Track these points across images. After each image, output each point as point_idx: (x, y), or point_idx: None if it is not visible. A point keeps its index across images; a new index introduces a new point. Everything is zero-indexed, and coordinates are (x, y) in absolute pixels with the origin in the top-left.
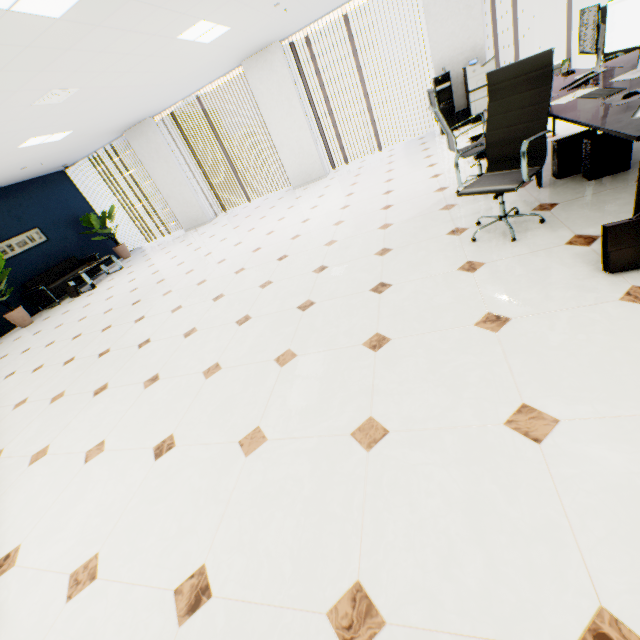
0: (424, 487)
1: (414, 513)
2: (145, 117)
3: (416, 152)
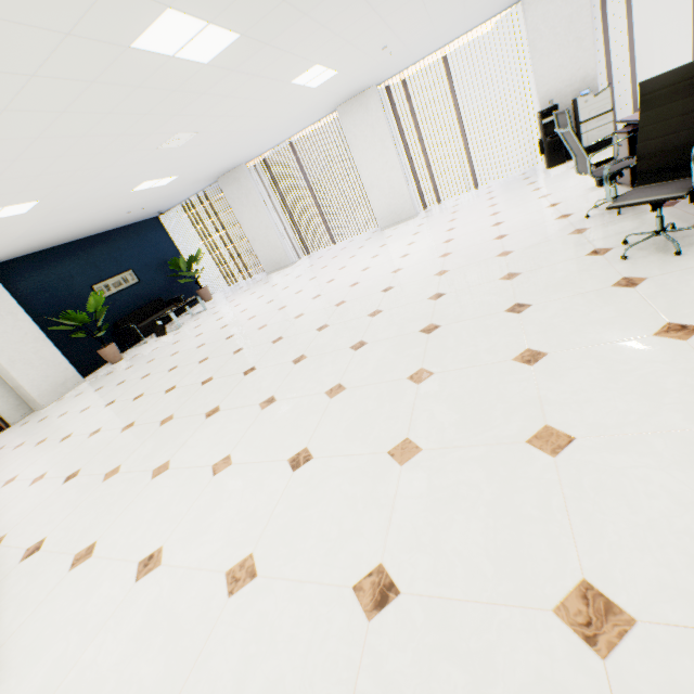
0: (641, 489)
1: (637, 514)
2: (239, 164)
3: (520, 186)
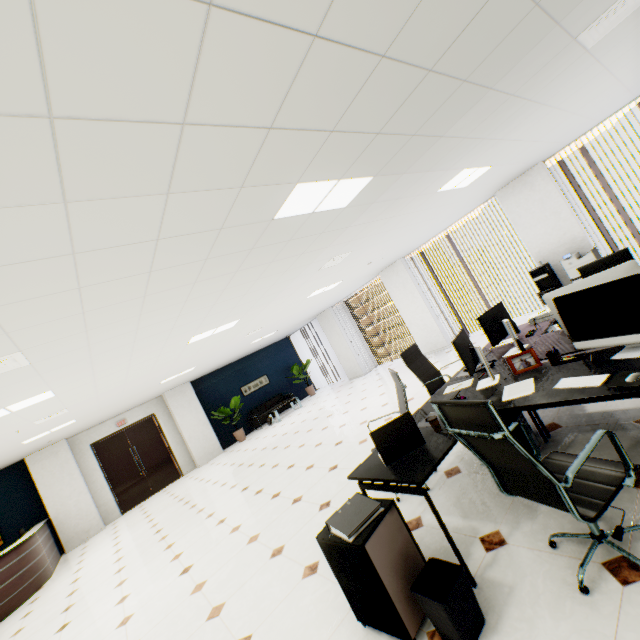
0: None
1: None
2: (325, 309)
3: None
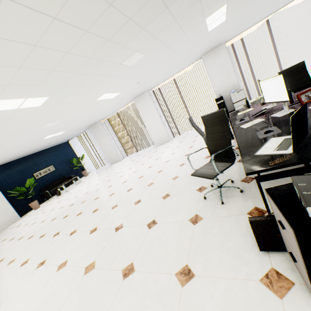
0: None
1: None
2: (97, 121)
3: None
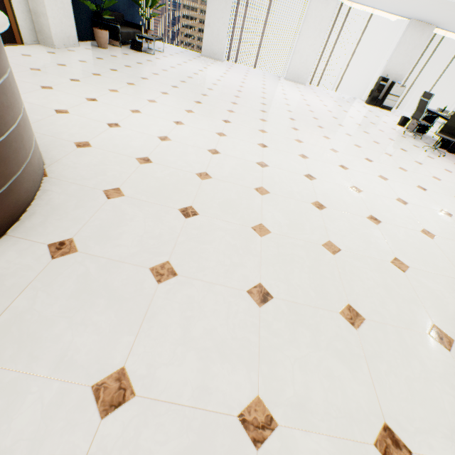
0: None
1: None
2: None
3: (359, 105)
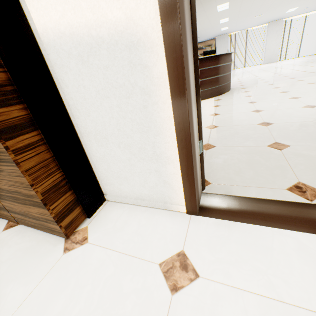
0: None
1: None
2: (229, 32)
3: None
